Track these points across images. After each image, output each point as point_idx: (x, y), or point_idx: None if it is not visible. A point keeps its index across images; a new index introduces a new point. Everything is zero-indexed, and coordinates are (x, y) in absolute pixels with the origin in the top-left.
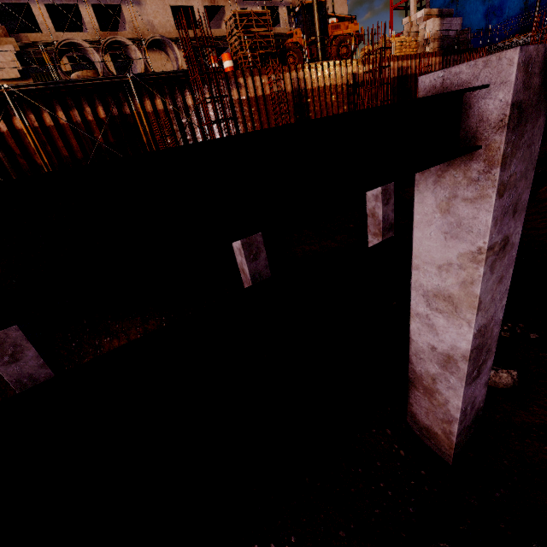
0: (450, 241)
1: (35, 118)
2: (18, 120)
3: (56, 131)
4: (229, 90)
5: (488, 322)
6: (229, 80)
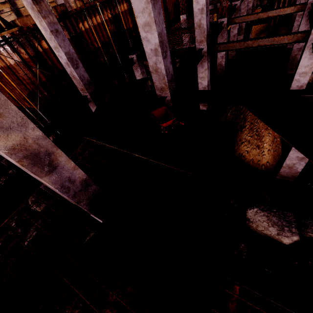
0: (306, 26)
1: (91, 21)
2: (86, 23)
3: (98, 27)
4: None
5: None
6: None
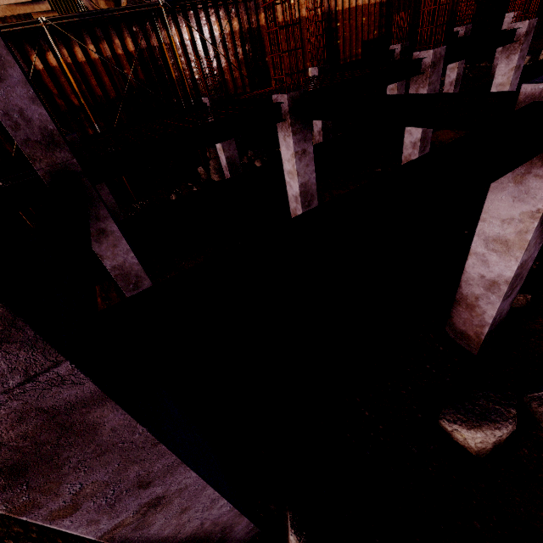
0: (517, 203)
1: (67, 53)
2: (52, 56)
3: (89, 67)
4: (256, 14)
5: (527, 259)
6: (257, 2)
